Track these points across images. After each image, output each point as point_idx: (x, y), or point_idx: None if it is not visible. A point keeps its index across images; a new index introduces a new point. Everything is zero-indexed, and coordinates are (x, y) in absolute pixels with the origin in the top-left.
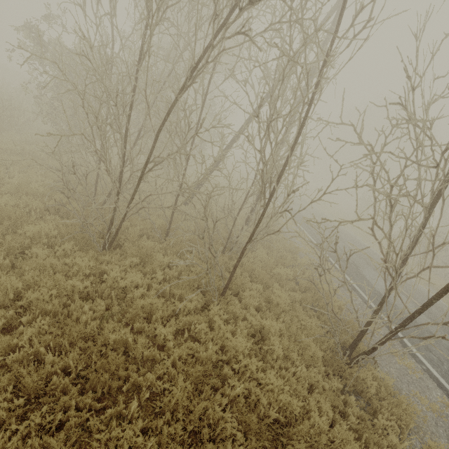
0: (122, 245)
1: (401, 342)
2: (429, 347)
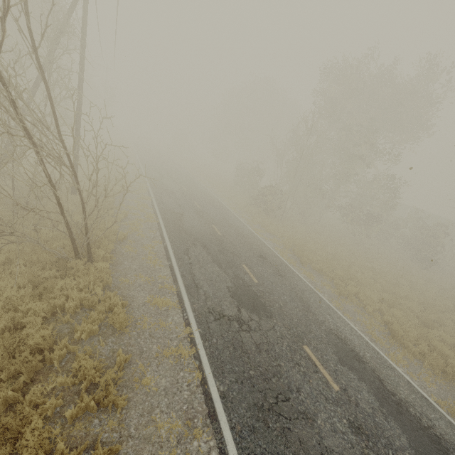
0: None
1: (166, 253)
2: (190, 253)
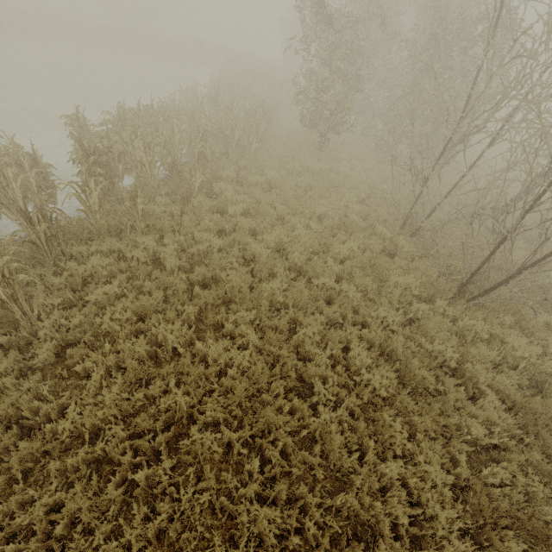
0: (465, 291)
1: None
2: None
